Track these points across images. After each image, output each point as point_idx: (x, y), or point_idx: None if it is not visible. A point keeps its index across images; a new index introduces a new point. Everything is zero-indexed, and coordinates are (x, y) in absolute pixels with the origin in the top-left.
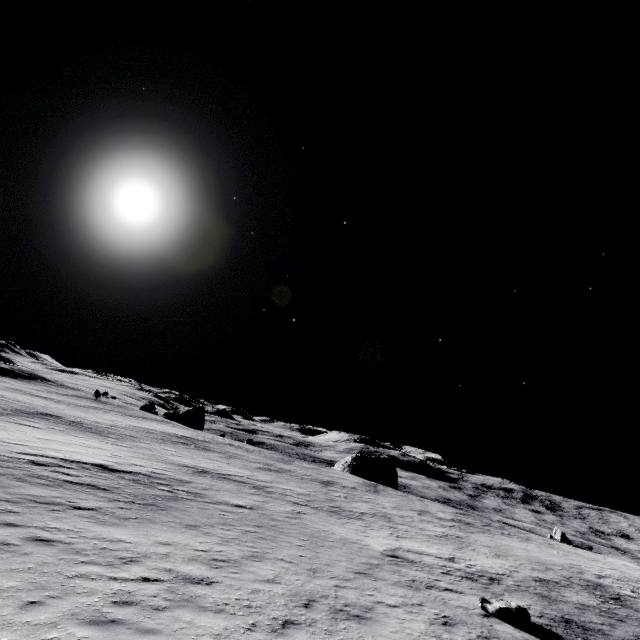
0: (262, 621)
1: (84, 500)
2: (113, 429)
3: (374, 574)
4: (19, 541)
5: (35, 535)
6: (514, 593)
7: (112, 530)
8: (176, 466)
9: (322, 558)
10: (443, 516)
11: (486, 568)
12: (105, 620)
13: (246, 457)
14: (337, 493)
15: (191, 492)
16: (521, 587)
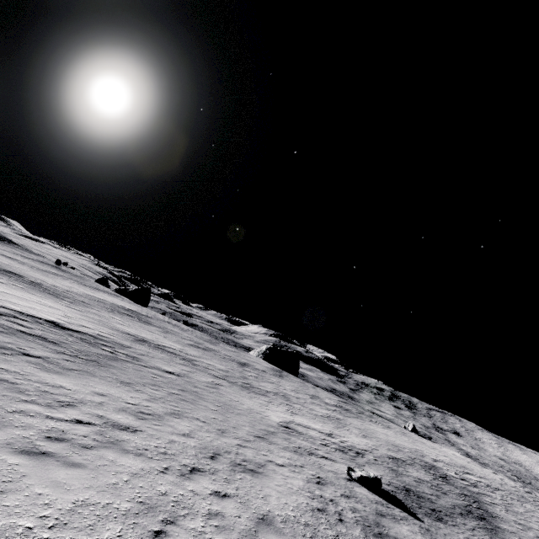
0: (174, 466)
1: (33, 349)
2: (69, 294)
3: (270, 439)
4: None
5: None
6: (372, 465)
7: (55, 377)
8: (120, 333)
9: (230, 422)
10: (329, 402)
11: (355, 444)
12: (37, 451)
13: (180, 334)
14: (250, 373)
15: (130, 355)
16: (378, 461)
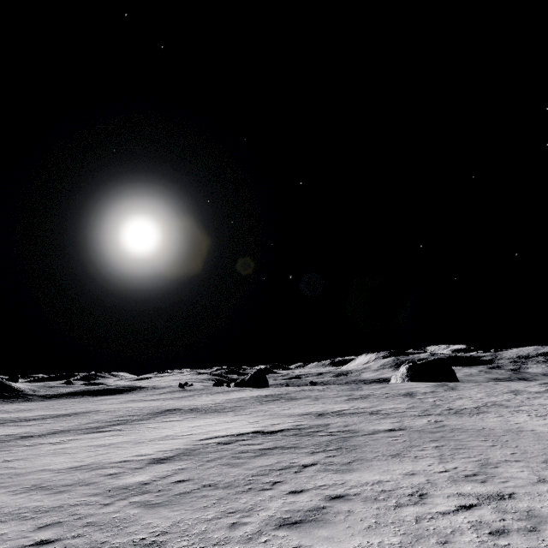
0: None
1: (297, 459)
2: (220, 406)
3: None
4: (325, 503)
5: (324, 495)
6: None
7: (358, 475)
8: (298, 416)
9: (529, 450)
10: (536, 390)
11: None
12: None
13: (326, 395)
14: (429, 399)
15: (343, 431)
16: None
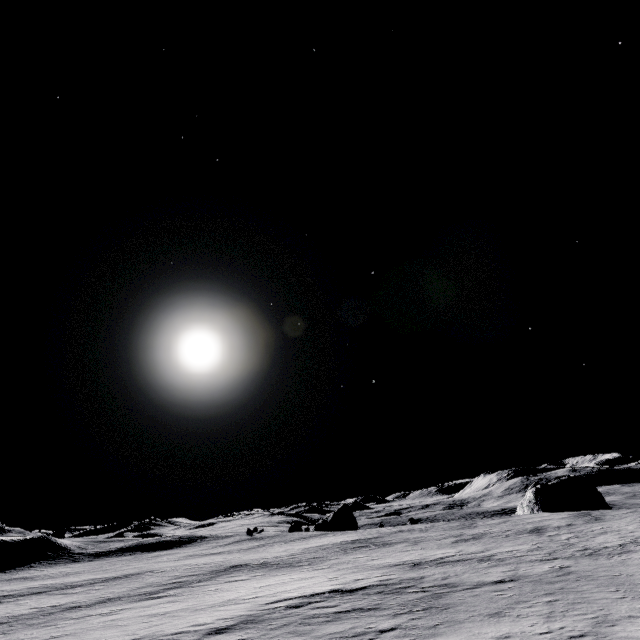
0: None
1: (375, 623)
2: (295, 557)
3: None
4: None
5: None
6: None
7: None
8: (388, 568)
9: None
10: None
11: None
12: None
13: (429, 537)
14: (561, 536)
15: (439, 585)
16: None
